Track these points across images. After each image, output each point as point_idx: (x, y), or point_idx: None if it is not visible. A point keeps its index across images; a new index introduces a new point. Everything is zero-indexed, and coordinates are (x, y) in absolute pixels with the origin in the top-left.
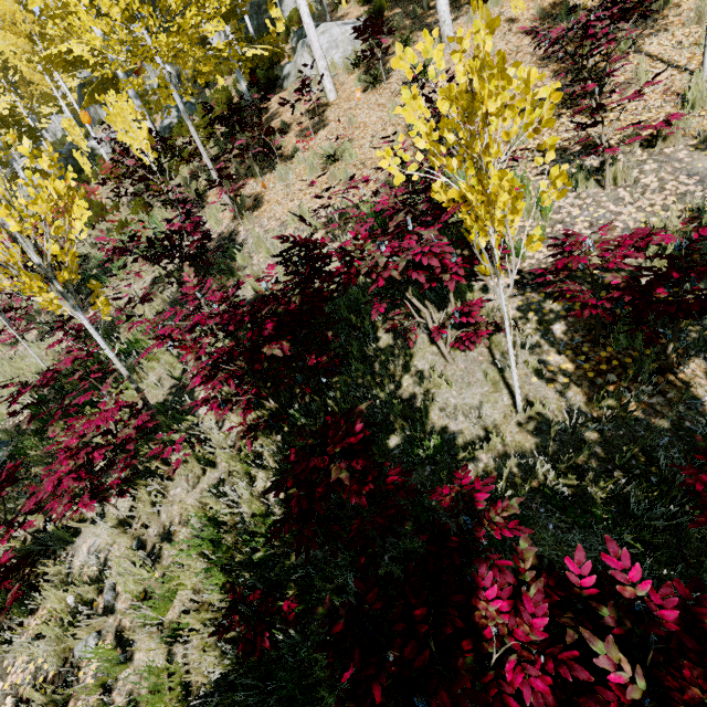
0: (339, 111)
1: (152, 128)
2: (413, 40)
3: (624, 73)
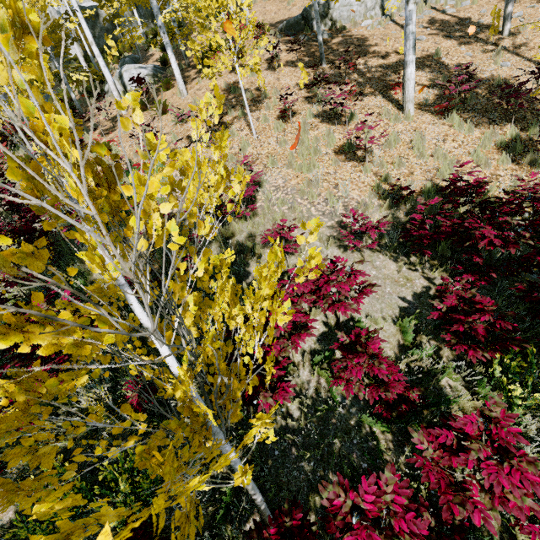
0: None
1: (11, 112)
2: (174, 85)
3: (234, 129)
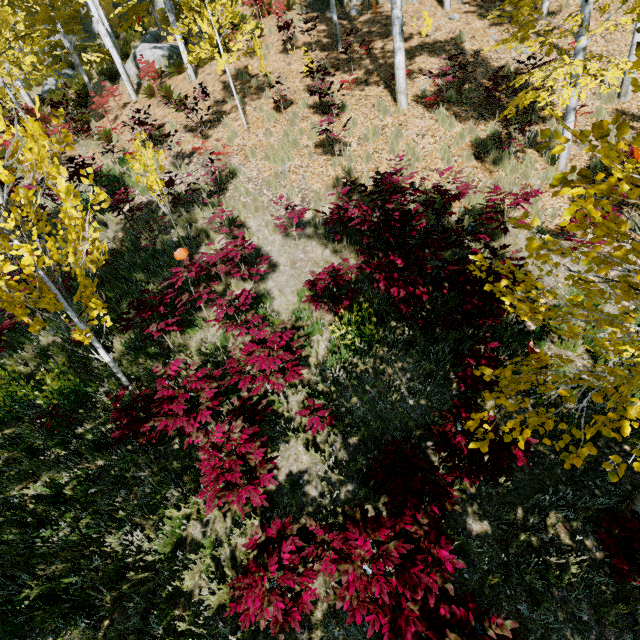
0: (133, 109)
1: (27, 95)
2: None
3: (230, 119)
